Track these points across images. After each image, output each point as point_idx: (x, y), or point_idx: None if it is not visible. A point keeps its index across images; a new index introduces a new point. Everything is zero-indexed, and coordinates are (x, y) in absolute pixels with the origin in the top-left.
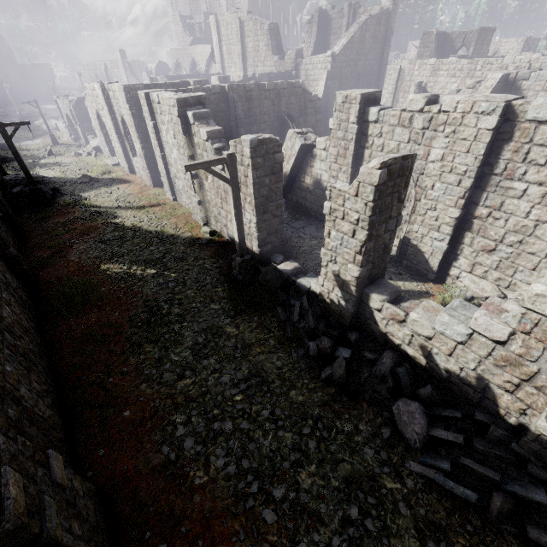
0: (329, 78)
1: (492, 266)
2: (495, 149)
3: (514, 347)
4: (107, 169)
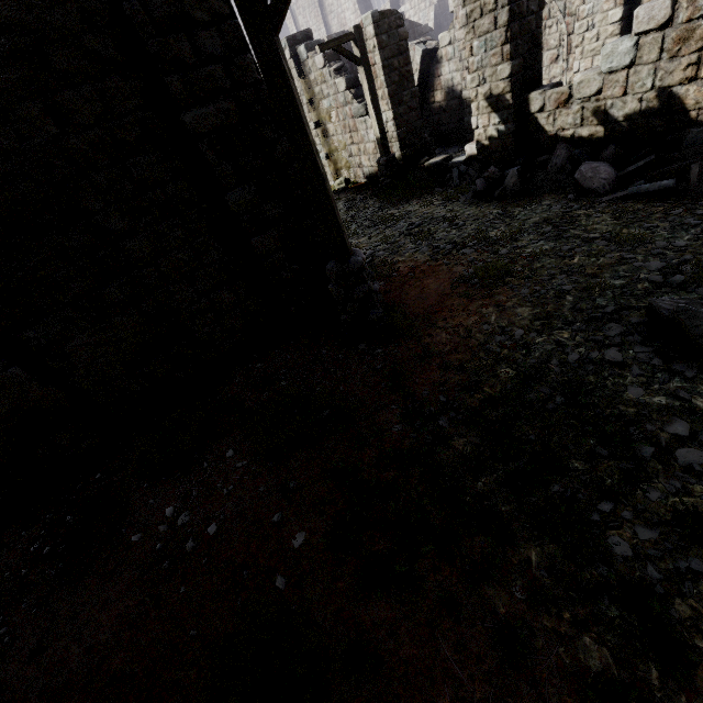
0: (438, 15)
1: None
2: None
3: (681, 15)
4: None
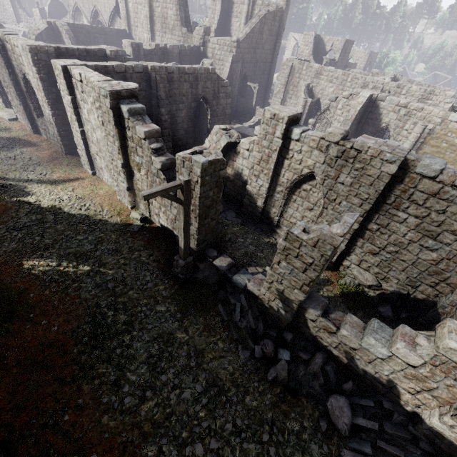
0: (234, 61)
1: (375, 264)
2: (389, 186)
3: (423, 371)
4: (2, 124)
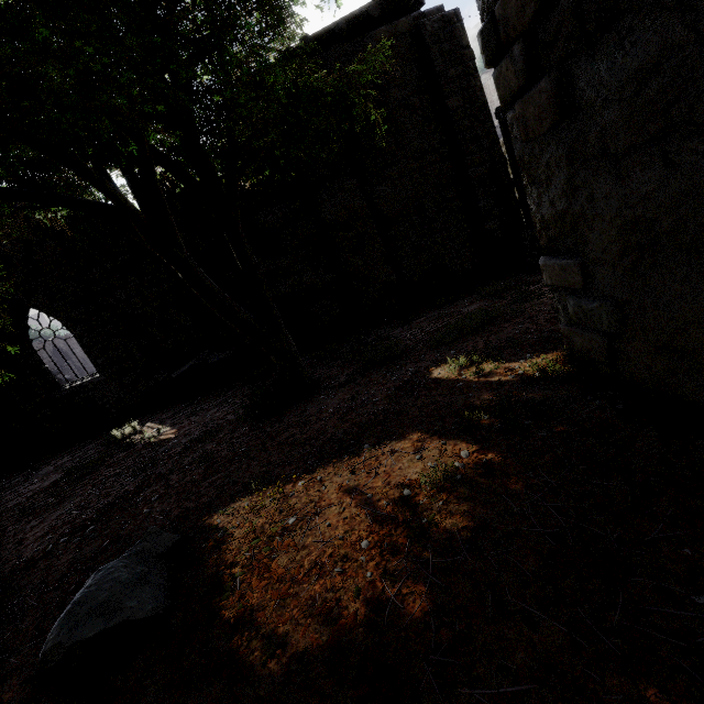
0: None
1: None
2: None
3: None
4: None
